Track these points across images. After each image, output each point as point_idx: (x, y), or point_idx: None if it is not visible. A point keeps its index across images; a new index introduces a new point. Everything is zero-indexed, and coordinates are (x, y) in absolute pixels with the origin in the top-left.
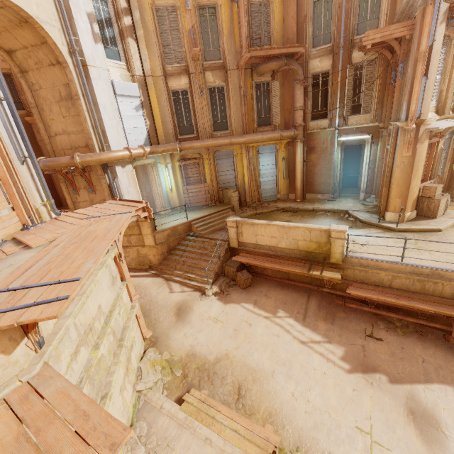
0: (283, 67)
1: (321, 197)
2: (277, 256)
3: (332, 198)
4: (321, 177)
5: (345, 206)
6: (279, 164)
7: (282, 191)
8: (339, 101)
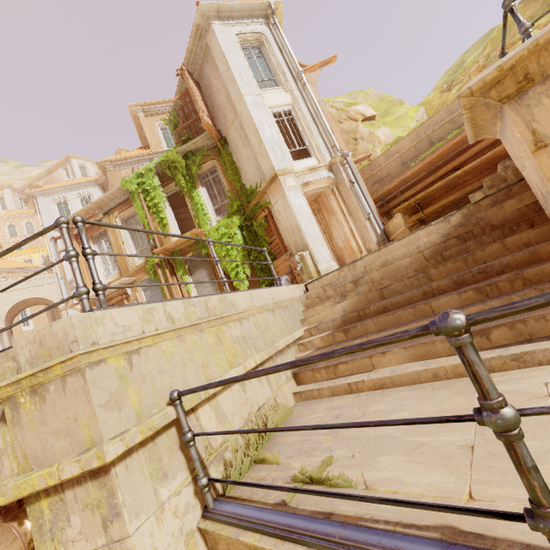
0: None
1: None
2: None
3: None
4: None
5: None
6: None
7: None
8: None
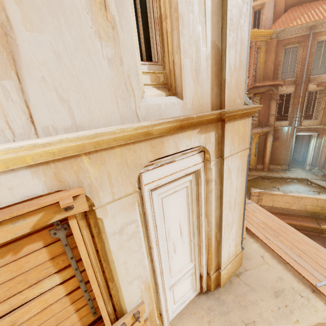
0: (269, 92)
1: (280, 168)
2: (289, 214)
3: (287, 169)
4: (281, 156)
5: (302, 175)
6: (253, 147)
7: (253, 163)
8: (298, 112)
